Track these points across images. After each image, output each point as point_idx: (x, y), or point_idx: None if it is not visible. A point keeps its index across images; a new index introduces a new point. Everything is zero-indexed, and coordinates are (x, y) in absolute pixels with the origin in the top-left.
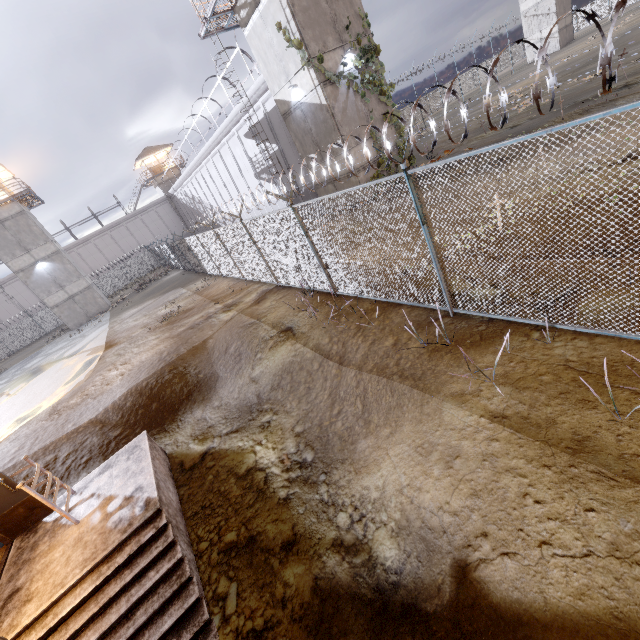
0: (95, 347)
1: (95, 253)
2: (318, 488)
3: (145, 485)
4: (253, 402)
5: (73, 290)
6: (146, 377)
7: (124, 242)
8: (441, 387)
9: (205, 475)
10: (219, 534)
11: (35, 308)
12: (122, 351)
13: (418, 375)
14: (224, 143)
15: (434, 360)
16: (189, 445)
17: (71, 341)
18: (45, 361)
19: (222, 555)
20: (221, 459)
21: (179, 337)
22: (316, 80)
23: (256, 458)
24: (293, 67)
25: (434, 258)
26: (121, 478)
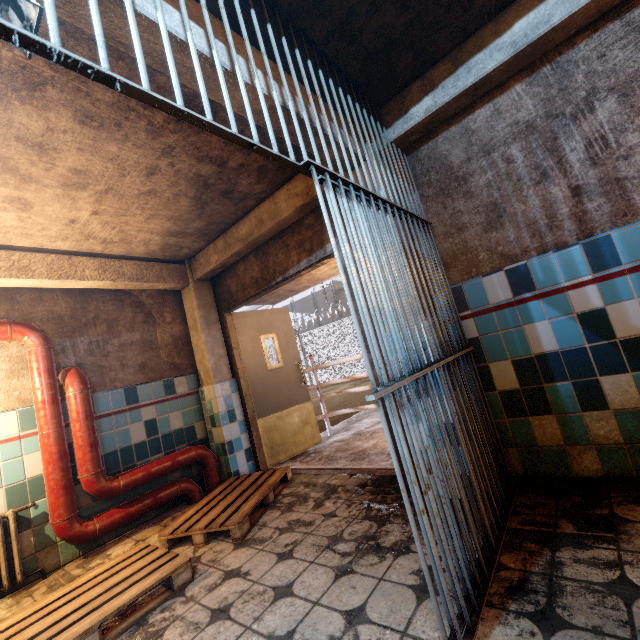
0: None
1: None
2: None
3: None
4: None
5: None
6: None
7: None
8: None
9: None
10: None
11: None
12: None
13: None
14: None
15: None
16: None
17: None
18: None
19: None
20: None
21: None
22: None
23: None
24: None
25: None
26: None
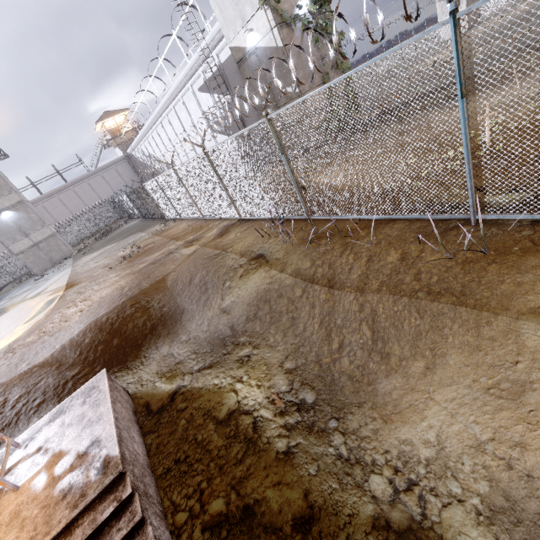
0: (57, 288)
1: (59, 206)
2: (330, 438)
3: (103, 438)
4: (226, 334)
5: (37, 238)
6: (106, 312)
7: (86, 197)
8: (508, 302)
9: (176, 420)
10: (201, 501)
11: (3, 256)
12: (82, 289)
13: (457, 291)
14: (179, 99)
15: (473, 272)
16: (155, 383)
17: (35, 284)
18: (9, 303)
19: (208, 534)
20: (194, 400)
21: (140, 272)
22: (273, 21)
23: (238, 398)
24: (249, 10)
25: (467, 146)
26: (74, 427)
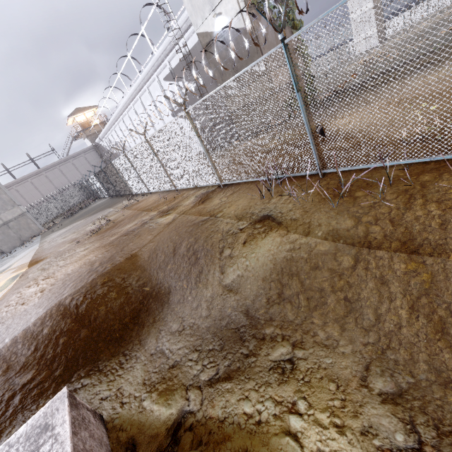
0: (21, 264)
1: (32, 190)
2: None
3: None
4: (239, 322)
5: (7, 217)
6: (71, 292)
7: (57, 181)
8: None
9: None
10: None
11: None
12: (46, 265)
13: None
14: (145, 89)
15: None
16: (141, 402)
17: (1, 261)
18: None
19: None
20: (216, 447)
21: (111, 245)
22: (242, 2)
23: None
24: None
25: None
26: None
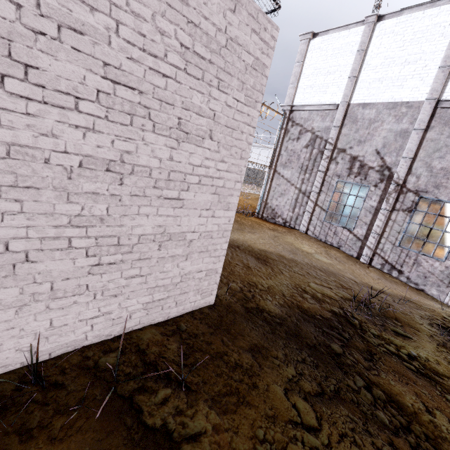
0: None
1: None
2: None
3: None
4: None
5: None
6: None
7: None
8: None
9: None
10: None
11: None
12: None
13: None
14: None
15: None
16: None
17: None
18: None
19: None
20: None
21: None
22: None
23: None
24: None
25: None
26: None
